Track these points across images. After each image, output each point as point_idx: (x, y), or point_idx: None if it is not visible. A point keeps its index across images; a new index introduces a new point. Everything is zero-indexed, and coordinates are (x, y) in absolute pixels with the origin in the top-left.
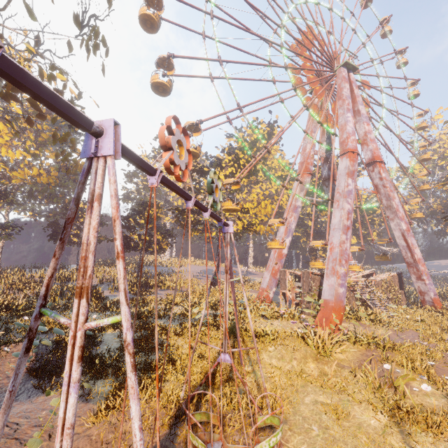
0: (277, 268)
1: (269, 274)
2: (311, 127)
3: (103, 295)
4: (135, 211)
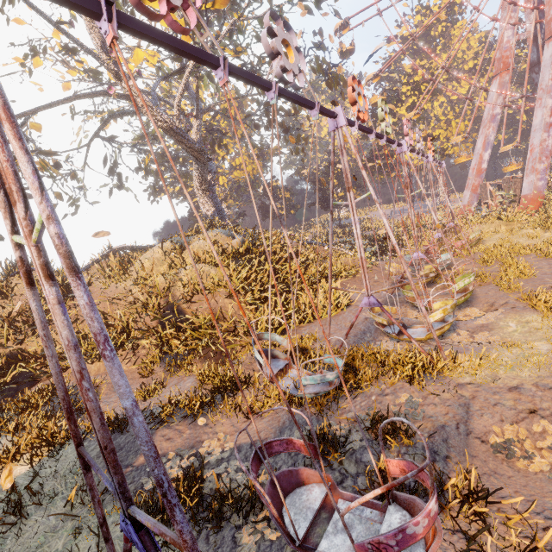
0: (477, 184)
1: (468, 192)
2: (508, 5)
3: None
4: (327, 174)
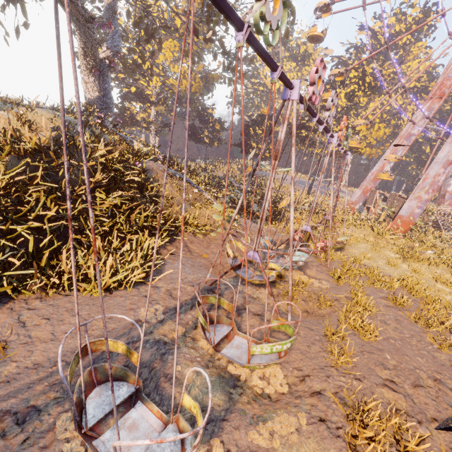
0: (369, 188)
1: (360, 192)
2: None
3: (232, 184)
4: (256, 122)
